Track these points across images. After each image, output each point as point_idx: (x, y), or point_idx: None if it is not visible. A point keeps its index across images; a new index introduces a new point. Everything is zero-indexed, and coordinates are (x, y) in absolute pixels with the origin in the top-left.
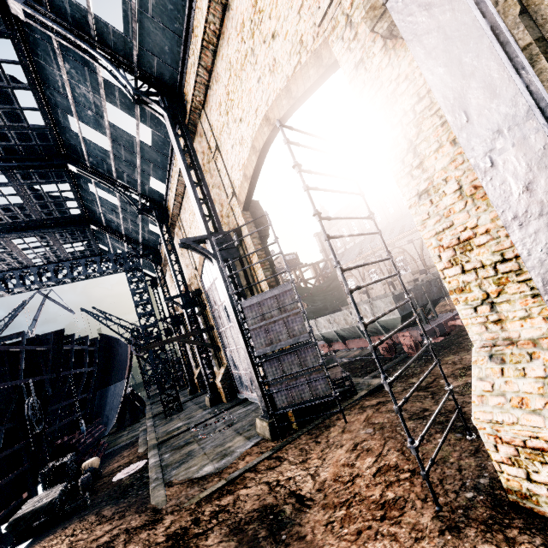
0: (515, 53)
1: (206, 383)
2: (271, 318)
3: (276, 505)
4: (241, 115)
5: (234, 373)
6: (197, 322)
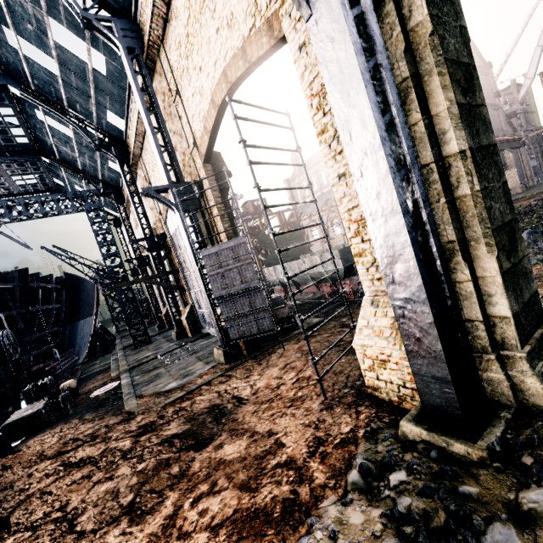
0: (389, 90)
1: (173, 320)
2: (227, 266)
3: (222, 404)
4: (201, 63)
5: (198, 312)
6: (163, 265)
